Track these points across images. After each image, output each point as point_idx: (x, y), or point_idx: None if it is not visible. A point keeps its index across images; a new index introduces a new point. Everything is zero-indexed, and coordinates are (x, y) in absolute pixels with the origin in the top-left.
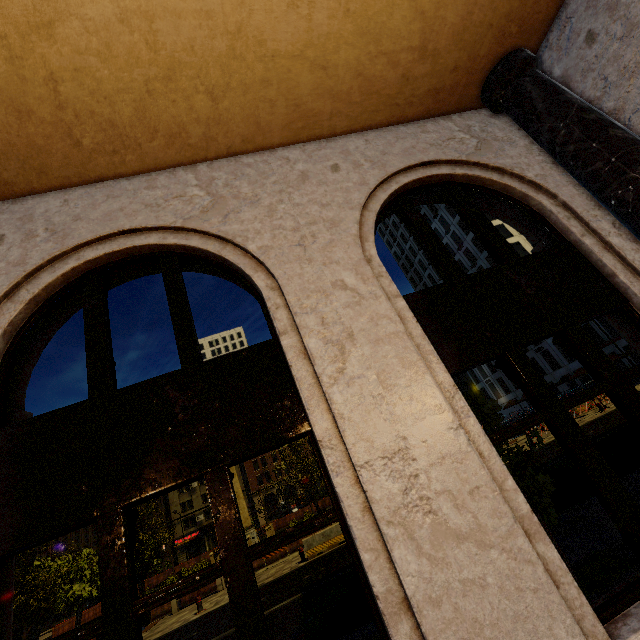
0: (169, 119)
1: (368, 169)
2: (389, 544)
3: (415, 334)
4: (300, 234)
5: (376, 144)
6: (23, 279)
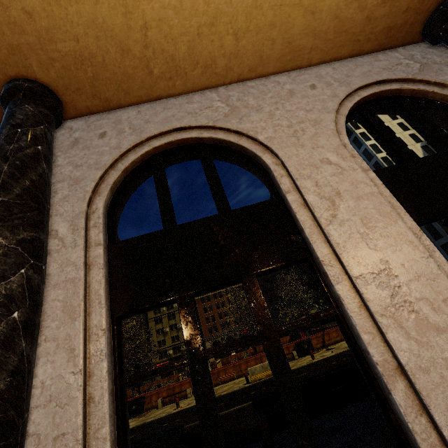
0: (207, 54)
1: (337, 87)
2: (384, 329)
3: (385, 195)
4: (293, 129)
5: (341, 70)
6: (119, 157)
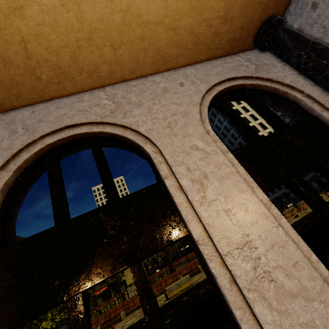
0: (89, 62)
1: (199, 84)
2: (251, 304)
3: (241, 172)
4: (168, 121)
5: (201, 71)
6: (11, 157)
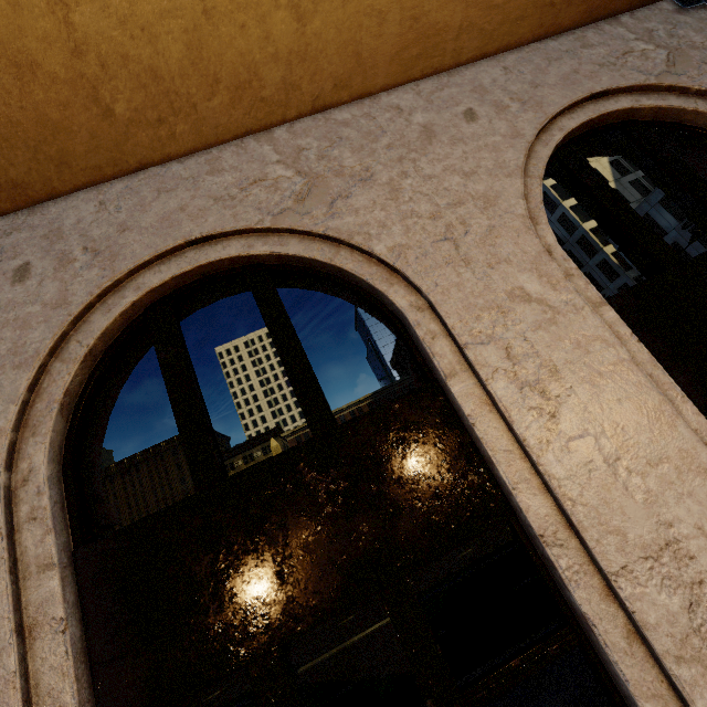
0: (235, 59)
1: (518, 112)
2: (686, 692)
3: (641, 360)
4: (444, 222)
5: (520, 72)
6: (69, 326)
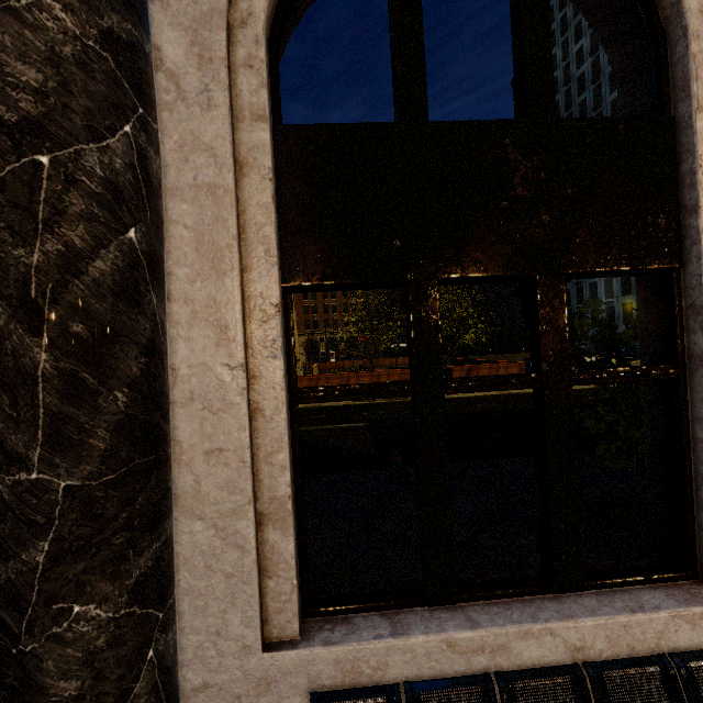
0: None
1: None
2: None
3: None
4: None
5: None
6: None
